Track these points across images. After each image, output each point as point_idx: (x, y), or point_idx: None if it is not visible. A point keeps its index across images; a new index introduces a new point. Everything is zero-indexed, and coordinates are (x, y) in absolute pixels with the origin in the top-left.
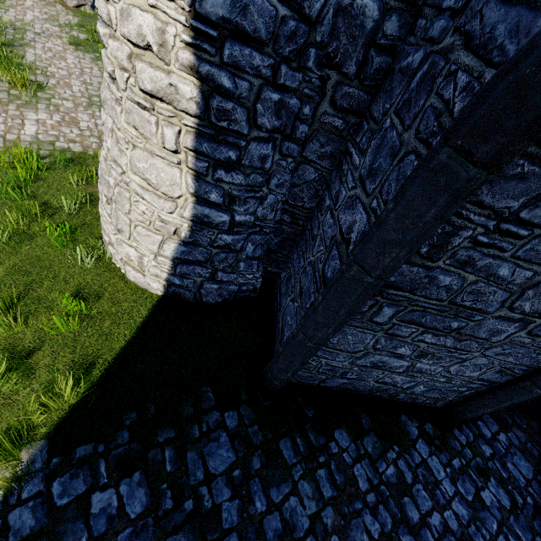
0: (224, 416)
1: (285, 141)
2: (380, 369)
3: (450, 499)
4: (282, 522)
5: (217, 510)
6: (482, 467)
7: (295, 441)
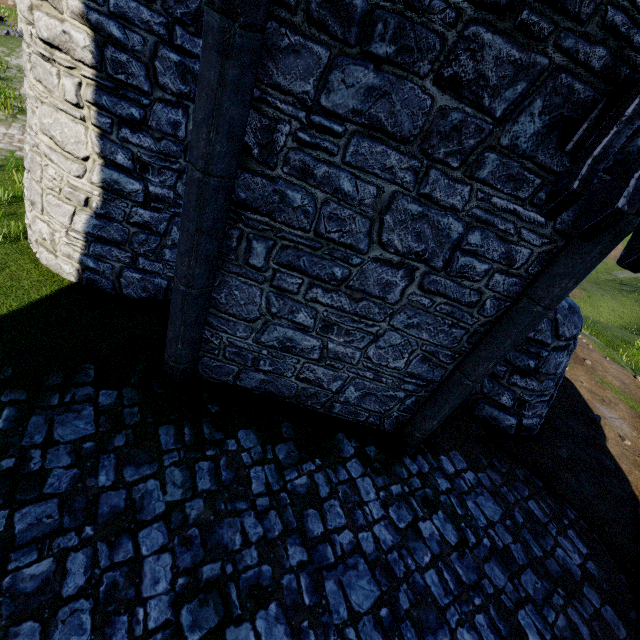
0: (99, 392)
1: None
2: (293, 354)
3: (373, 521)
4: (127, 501)
5: (44, 474)
6: (430, 498)
7: (182, 430)
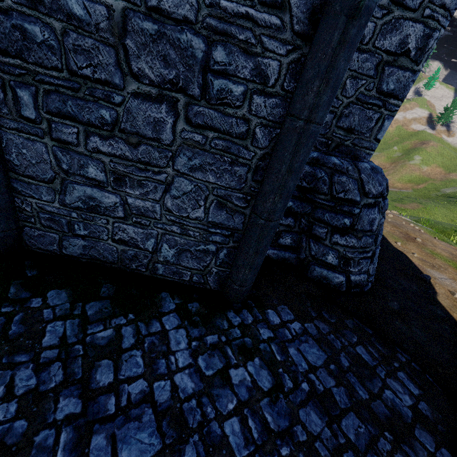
0: None
1: None
2: (100, 214)
3: (176, 370)
4: None
5: None
6: (248, 346)
7: None
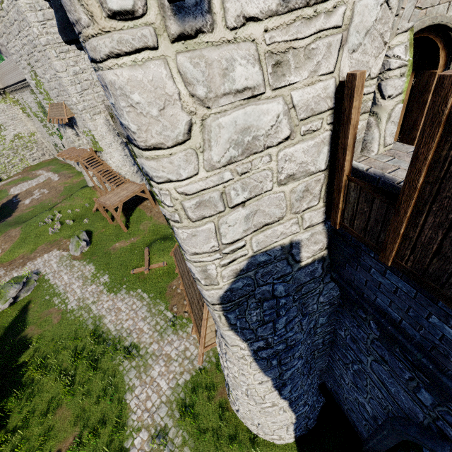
0: None
1: (310, 371)
2: None
3: None
4: None
5: None
6: None
7: None
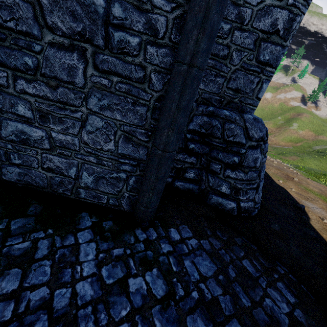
0: None
1: None
2: (30, 146)
3: (80, 278)
4: None
5: None
6: (149, 258)
7: None
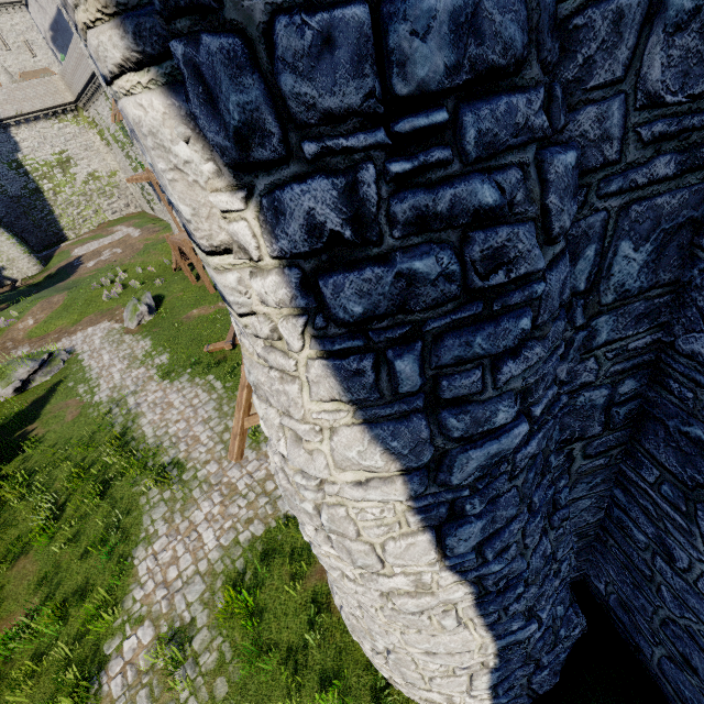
0: None
1: (551, 517)
2: None
3: None
4: None
5: None
6: None
7: None
